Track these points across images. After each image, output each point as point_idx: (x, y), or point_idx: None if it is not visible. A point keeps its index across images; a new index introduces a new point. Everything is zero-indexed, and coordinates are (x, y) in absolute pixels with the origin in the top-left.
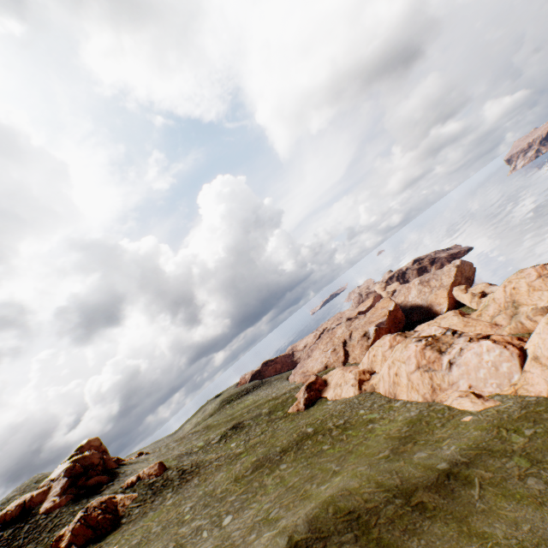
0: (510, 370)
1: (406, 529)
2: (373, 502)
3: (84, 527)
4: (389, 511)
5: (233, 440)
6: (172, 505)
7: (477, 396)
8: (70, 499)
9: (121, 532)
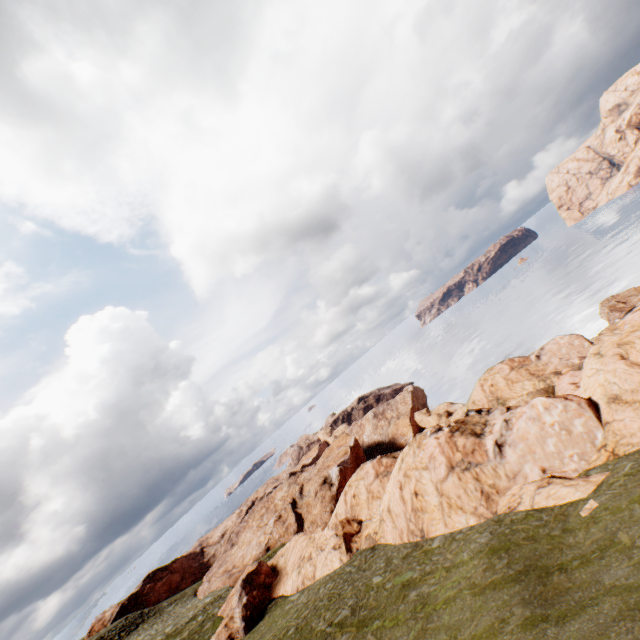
0: (588, 427)
1: None
2: None
3: None
4: None
5: None
6: None
7: (566, 478)
8: None
9: None
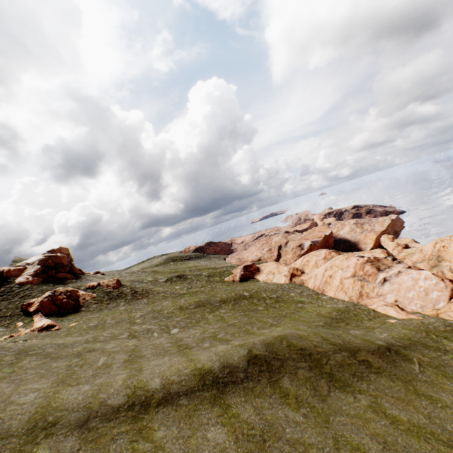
0: (439, 298)
1: (354, 374)
2: (322, 349)
3: (50, 303)
4: (338, 359)
5: (177, 284)
6: (124, 310)
7: (401, 309)
8: (41, 282)
9: (80, 315)
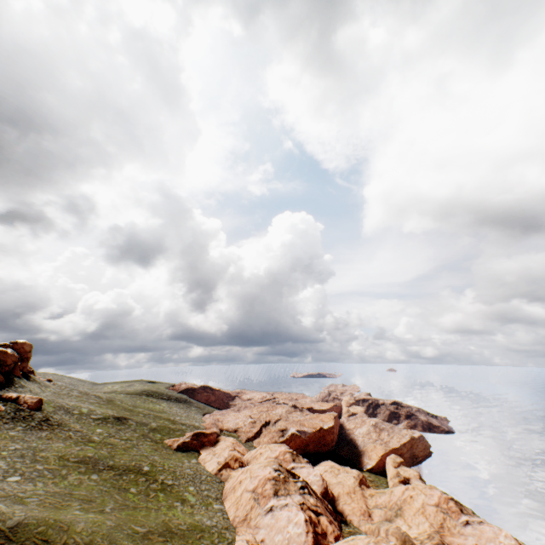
0: None
1: None
2: None
3: None
4: None
5: (104, 427)
6: (11, 437)
7: None
8: None
9: None
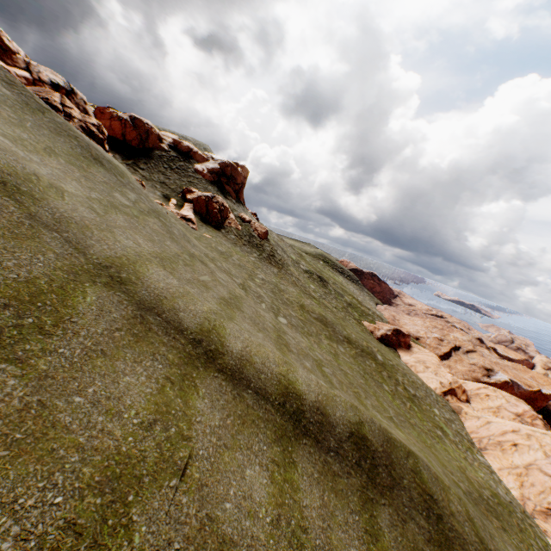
0: None
1: None
2: (460, 531)
3: (204, 203)
4: None
5: (314, 284)
6: (252, 262)
7: None
8: (210, 181)
9: (217, 233)
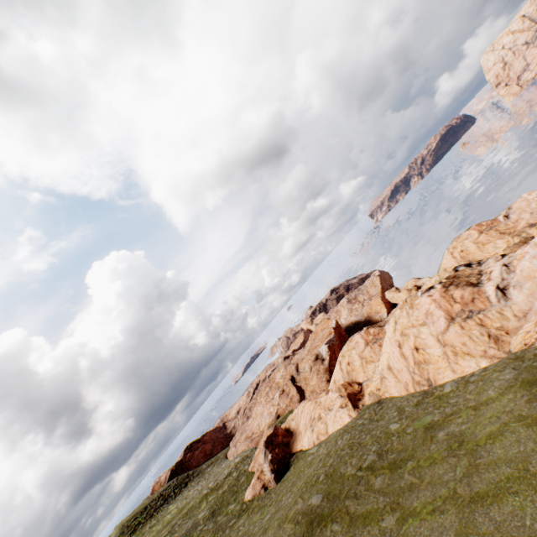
0: None
1: None
2: None
3: None
4: None
5: None
6: None
7: None
8: None
9: None
